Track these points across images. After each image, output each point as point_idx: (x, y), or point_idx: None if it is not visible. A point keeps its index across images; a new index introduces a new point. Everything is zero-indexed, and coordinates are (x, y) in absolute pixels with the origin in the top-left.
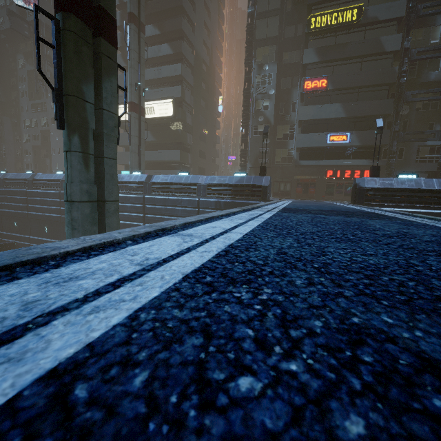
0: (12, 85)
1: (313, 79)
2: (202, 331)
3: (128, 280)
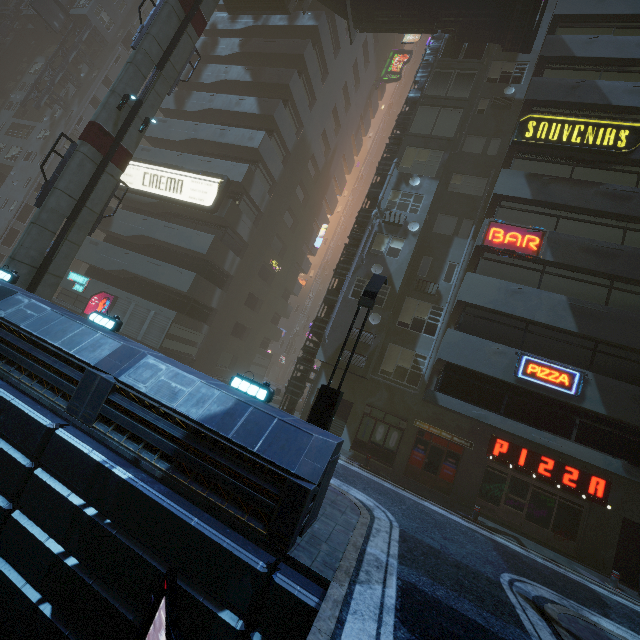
0: (2, 89)
1: (509, 227)
2: None
3: None
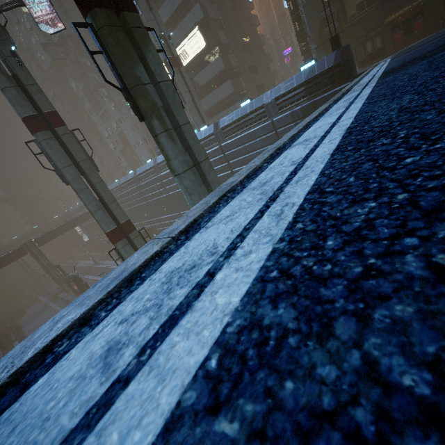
0: (80, 110)
1: None
2: (369, 161)
3: (297, 170)
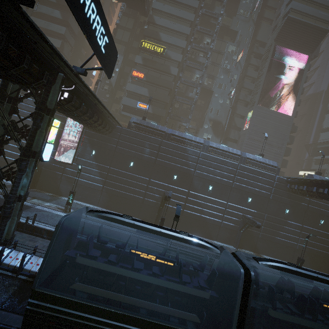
0: None
1: (137, 71)
2: None
3: None
